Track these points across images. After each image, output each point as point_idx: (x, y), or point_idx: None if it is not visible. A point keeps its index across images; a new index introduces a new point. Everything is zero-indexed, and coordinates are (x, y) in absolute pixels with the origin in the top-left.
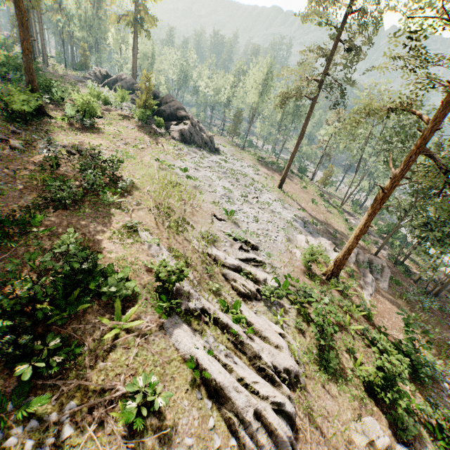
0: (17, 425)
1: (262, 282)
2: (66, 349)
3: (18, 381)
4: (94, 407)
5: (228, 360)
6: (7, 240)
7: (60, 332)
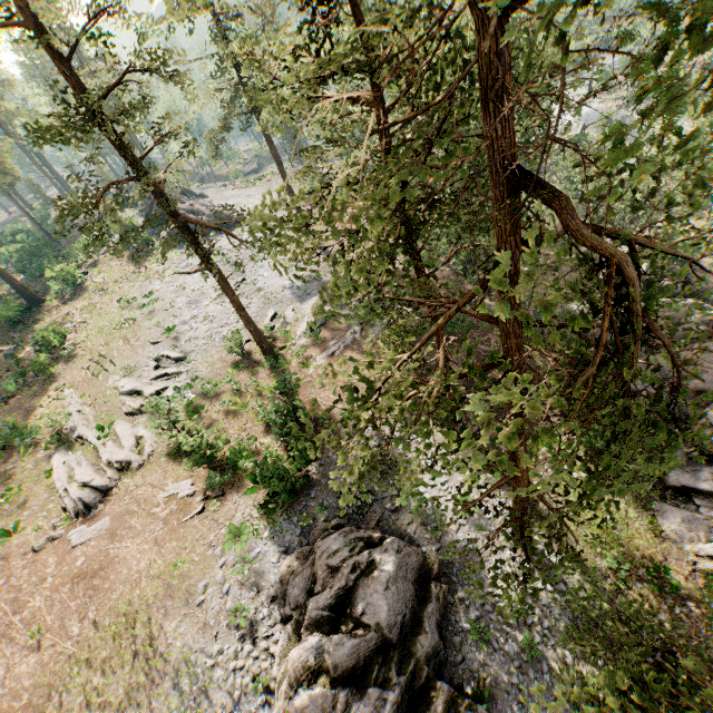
0: None
1: (149, 397)
2: None
3: None
4: None
5: (77, 465)
6: None
7: None
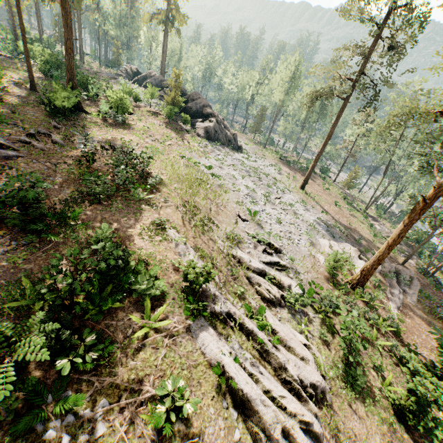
0: (56, 418)
1: (287, 288)
2: (100, 345)
3: (57, 373)
4: (125, 407)
5: (253, 369)
6: (49, 233)
7: (94, 327)
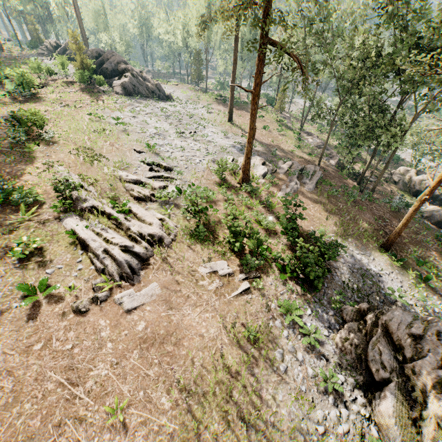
0: None
1: (158, 189)
2: None
3: None
4: None
5: (102, 231)
6: None
7: None
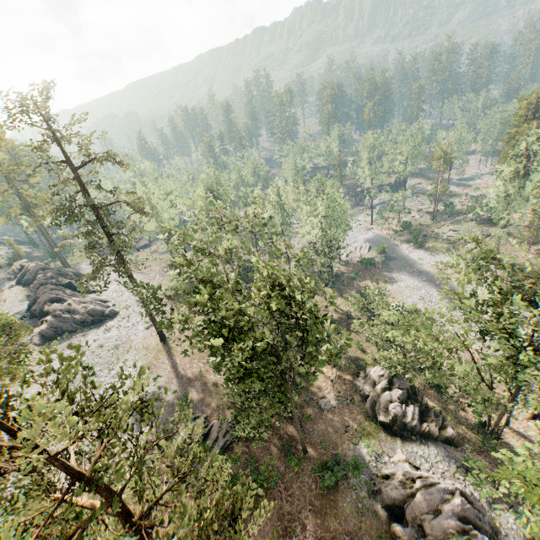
0: None
1: None
2: None
3: None
4: None
5: None
6: None
7: None
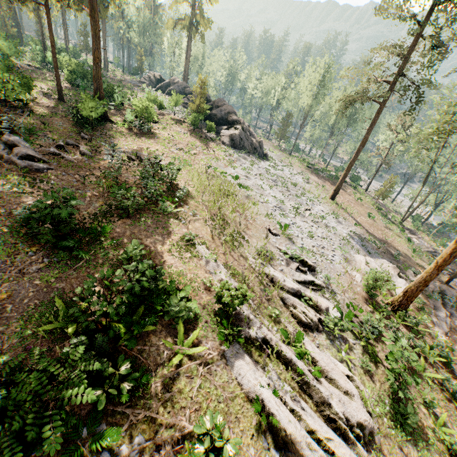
0: (91, 454)
1: (324, 311)
2: (134, 374)
3: (91, 404)
4: (161, 444)
5: (294, 404)
6: (80, 251)
7: (127, 352)
